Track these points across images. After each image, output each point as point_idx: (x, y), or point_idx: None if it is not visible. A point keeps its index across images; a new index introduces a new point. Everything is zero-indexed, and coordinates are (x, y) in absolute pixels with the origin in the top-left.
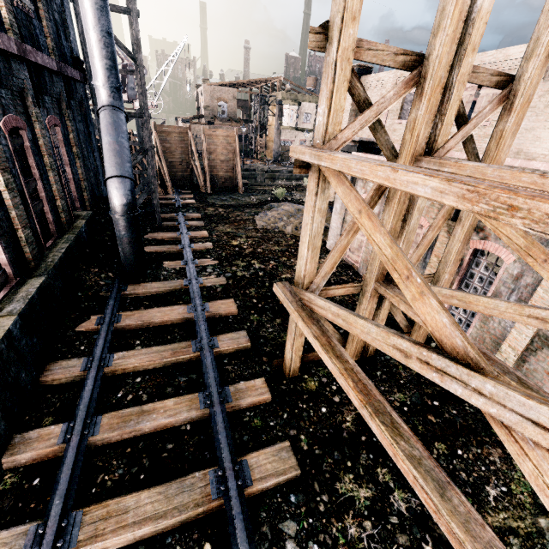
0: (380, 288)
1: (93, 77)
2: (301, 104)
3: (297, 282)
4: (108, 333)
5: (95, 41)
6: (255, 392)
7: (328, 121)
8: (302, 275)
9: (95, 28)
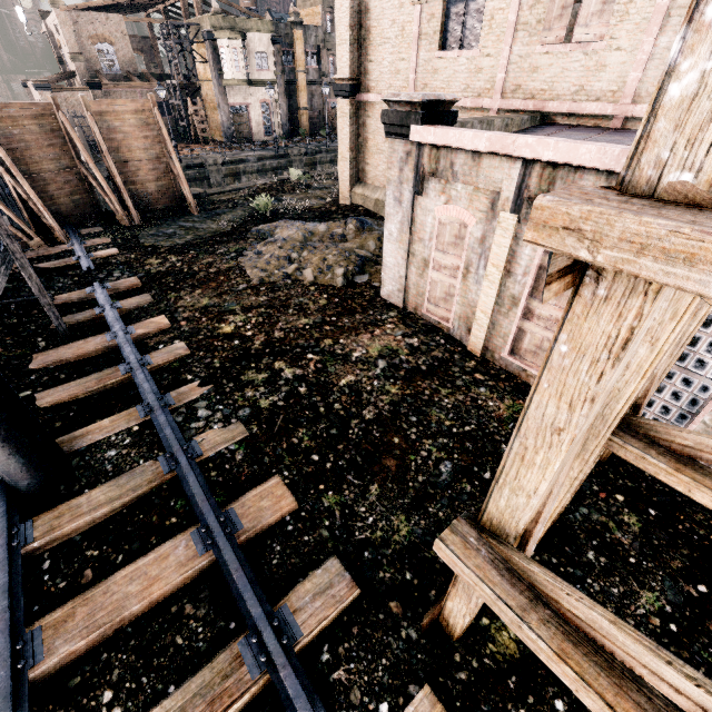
0: (625, 450)
1: None
2: (246, 36)
3: (495, 527)
4: None
5: None
6: None
7: None
8: (521, 525)
9: None
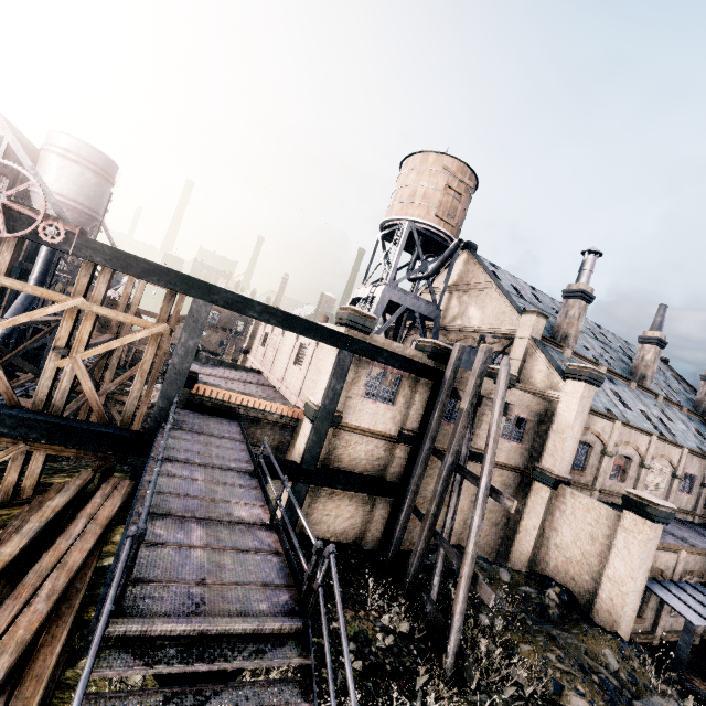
0: None
1: (31, 274)
2: None
3: None
4: None
5: (40, 262)
6: None
7: None
8: None
9: (43, 257)
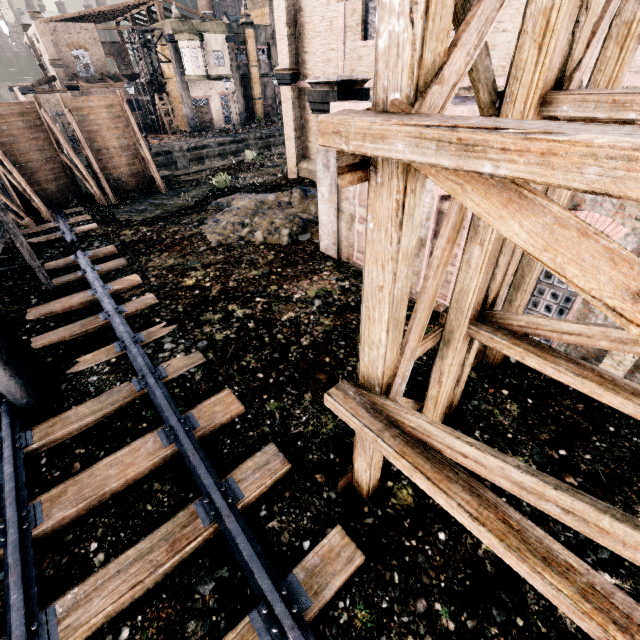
0: (479, 334)
1: None
2: (203, 37)
3: (366, 382)
4: (25, 560)
5: None
6: (338, 563)
7: (424, 28)
8: (379, 374)
9: None
